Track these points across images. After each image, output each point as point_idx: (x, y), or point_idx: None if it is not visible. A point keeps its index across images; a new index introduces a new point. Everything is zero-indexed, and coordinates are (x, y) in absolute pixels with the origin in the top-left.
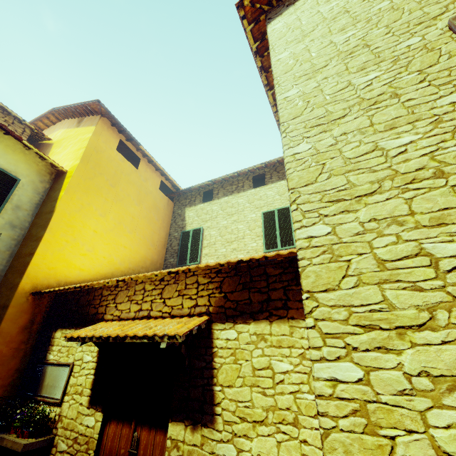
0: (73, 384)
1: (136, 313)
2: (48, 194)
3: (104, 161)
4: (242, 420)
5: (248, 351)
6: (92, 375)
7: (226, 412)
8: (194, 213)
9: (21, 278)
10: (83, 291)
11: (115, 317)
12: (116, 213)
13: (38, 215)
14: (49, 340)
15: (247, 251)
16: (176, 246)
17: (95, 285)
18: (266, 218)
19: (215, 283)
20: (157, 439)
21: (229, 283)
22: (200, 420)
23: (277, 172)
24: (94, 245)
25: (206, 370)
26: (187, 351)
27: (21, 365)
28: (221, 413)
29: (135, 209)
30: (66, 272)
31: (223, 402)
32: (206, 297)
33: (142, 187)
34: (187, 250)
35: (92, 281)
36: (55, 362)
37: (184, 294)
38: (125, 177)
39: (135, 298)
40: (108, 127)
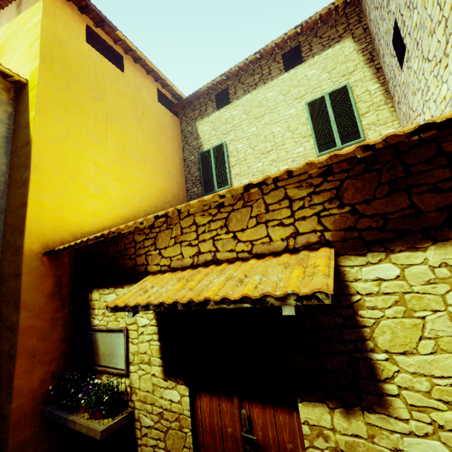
0: (134, 352)
1: (193, 259)
2: (15, 120)
3: (74, 60)
4: (451, 405)
5: (434, 296)
6: (157, 342)
7: (410, 392)
8: (209, 126)
9: (22, 237)
10: (107, 241)
11: (164, 267)
12: (115, 137)
13: (13, 153)
14: (87, 303)
15: (292, 159)
16: (196, 172)
17: (124, 229)
18: (312, 109)
19: (325, 193)
20: (279, 419)
21: (357, 188)
22: (357, 402)
23: (319, 37)
24: (101, 183)
25: (346, 329)
26: (303, 305)
27: (65, 334)
28: (398, 394)
29: (137, 130)
30: (78, 221)
31: (398, 378)
32: (312, 218)
33: (136, 100)
34: (212, 174)
35: (114, 226)
36: (104, 328)
37: (267, 220)
38: (111, 84)
39: (184, 239)
40: (62, 3)
